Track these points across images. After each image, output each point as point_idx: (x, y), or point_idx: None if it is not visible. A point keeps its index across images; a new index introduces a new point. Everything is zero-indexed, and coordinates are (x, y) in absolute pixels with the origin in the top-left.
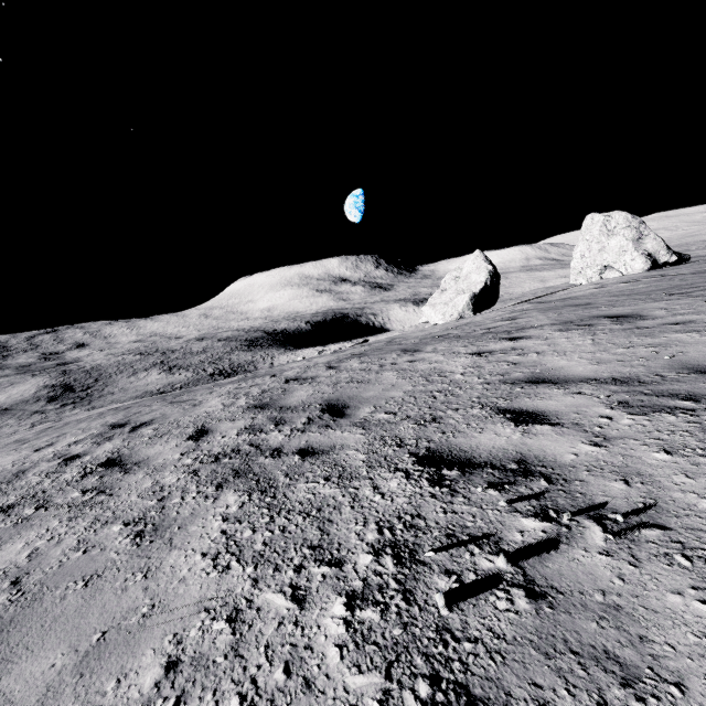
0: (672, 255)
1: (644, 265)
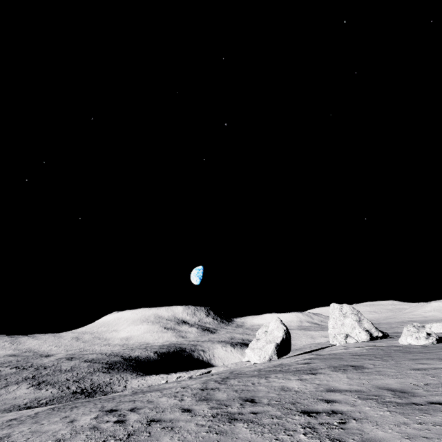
0: (379, 332)
1: (366, 336)
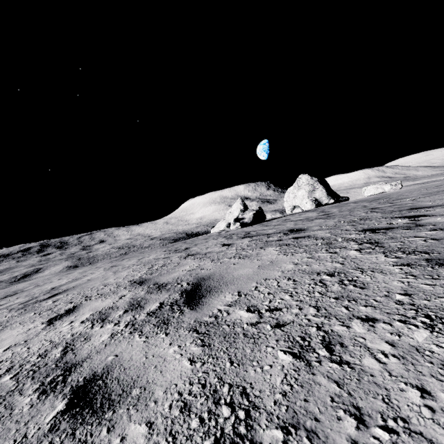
0: (330, 199)
1: (311, 206)
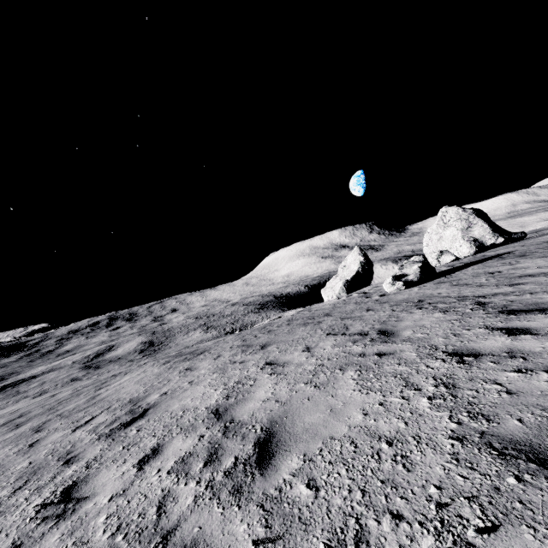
0: (498, 237)
1: (469, 249)
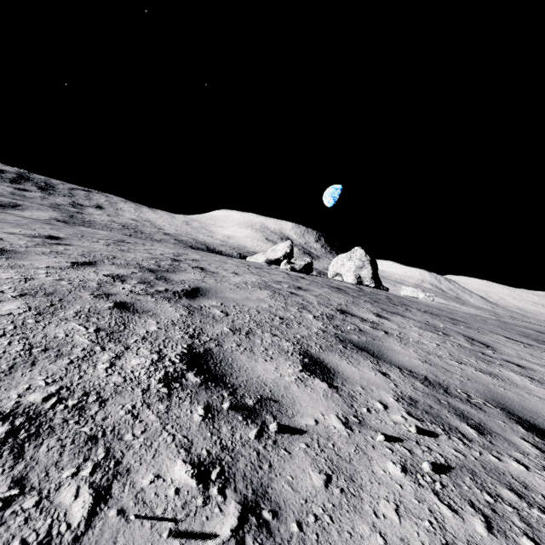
0: (372, 283)
1: (353, 281)
